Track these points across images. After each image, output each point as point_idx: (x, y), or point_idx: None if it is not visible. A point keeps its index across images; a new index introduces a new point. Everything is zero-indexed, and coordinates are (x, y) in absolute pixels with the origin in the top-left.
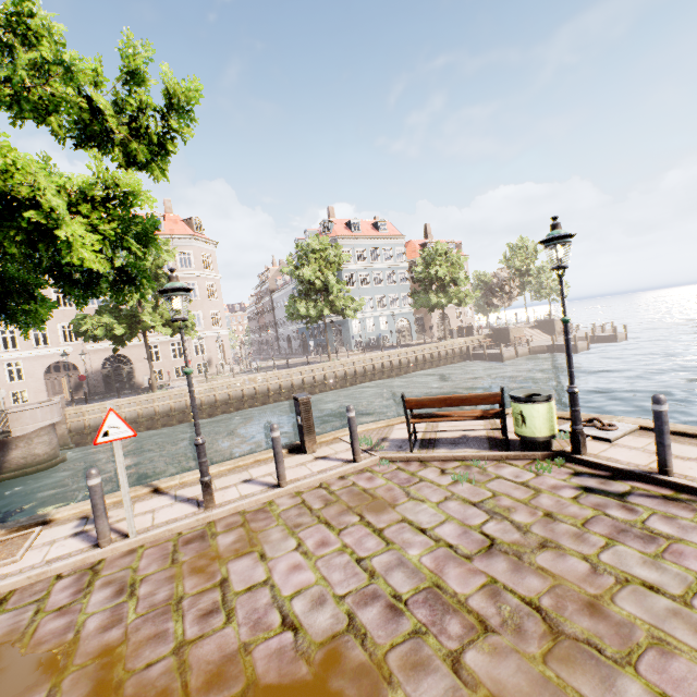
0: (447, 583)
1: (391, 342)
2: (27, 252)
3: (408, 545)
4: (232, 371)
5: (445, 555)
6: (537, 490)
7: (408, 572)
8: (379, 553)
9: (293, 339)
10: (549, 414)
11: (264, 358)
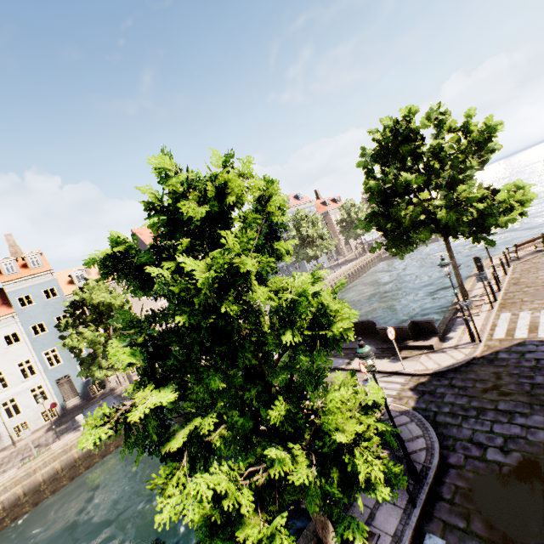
0: None
1: (326, 265)
2: None
3: None
4: None
5: None
6: None
7: None
8: None
9: None
10: None
11: None
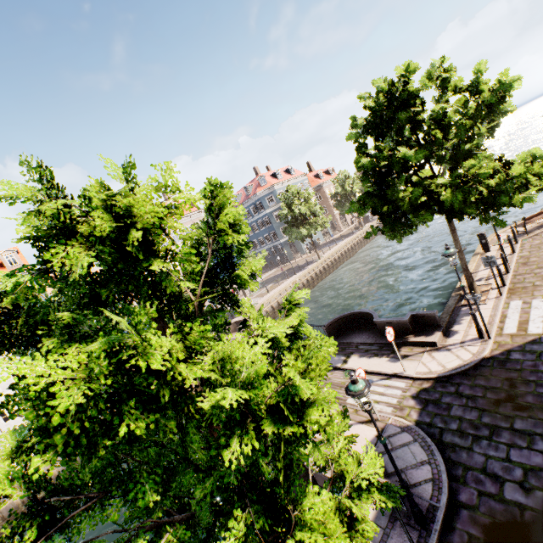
0: None
1: (322, 241)
2: None
3: None
4: (277, 282)
5: None
6: None
7: None
8: None
9: None
10: None
11: None
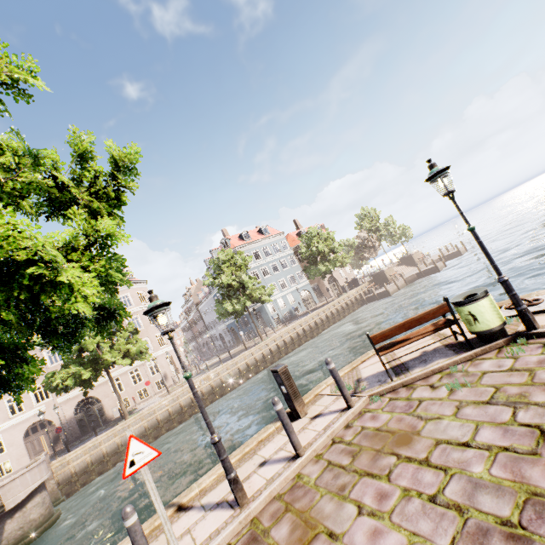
0: (540, 487)
1: (301, 311)
2: (20, 316)
3: (465, 463)
4: None
5: (511, 460)
6: (529, 370)
7: (492, 491)
8: (445, 484)
9: (225, 335)
10: (492, 305)
11: (206, 359)
